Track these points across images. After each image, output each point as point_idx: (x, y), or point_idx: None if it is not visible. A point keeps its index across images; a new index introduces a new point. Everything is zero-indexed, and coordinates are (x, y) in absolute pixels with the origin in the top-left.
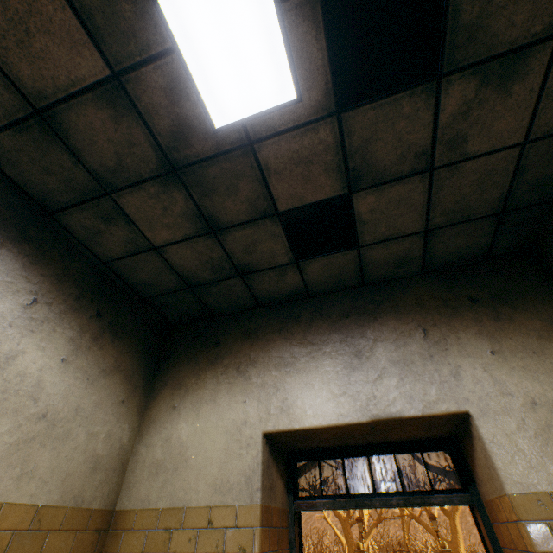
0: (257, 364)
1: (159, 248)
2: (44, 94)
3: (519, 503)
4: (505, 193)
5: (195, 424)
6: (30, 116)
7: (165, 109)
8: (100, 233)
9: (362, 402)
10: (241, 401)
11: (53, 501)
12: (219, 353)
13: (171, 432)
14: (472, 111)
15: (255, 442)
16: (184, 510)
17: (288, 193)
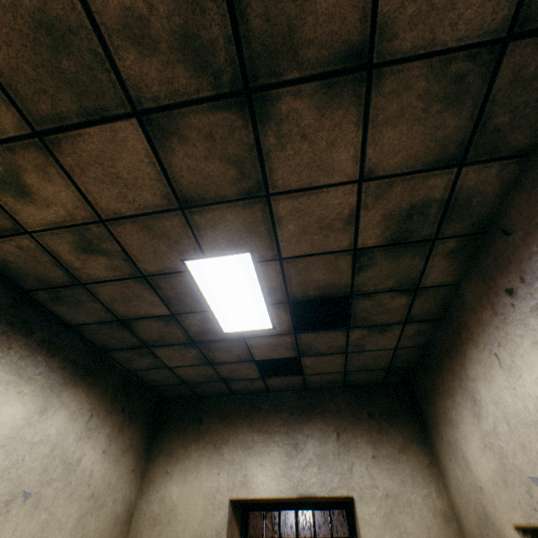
0: (229, 443)
1: (171, 367)
2: (128, 315)
3: None
4: (389, 362)
5: (183, 488)
6: (114, 320)
7: (197, 324)
8: (134, 359)
9: (294, 482)
10: (216, 473)
11: None
12: (201, 430)
13: (165, 492)
14: (366, 338)
15: (224, 506)
16: None
17: (262, 354)
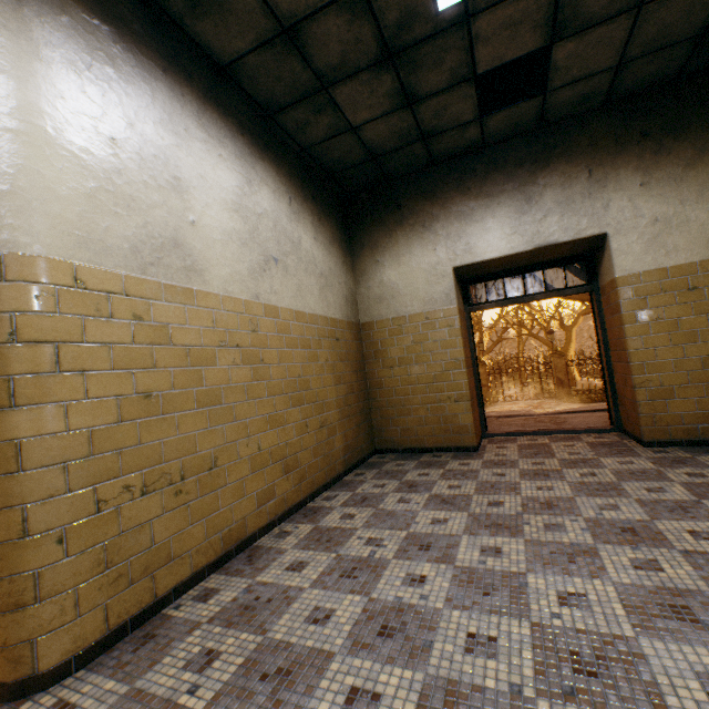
0: (440, 220)
1: (356, 128)
2: (294, 14)
3: (620, 280)
4: None
5: (399, 270)
6: (277, 35)
7: (397, 4)
8: (308, 125)
9: (528, 237)
10: (432, 250)
11: (340, 317)
12: (403, 216)
13: (381, 278)
14: None
15: (448, 275)
16: (407, 316)
17: (490, 56)
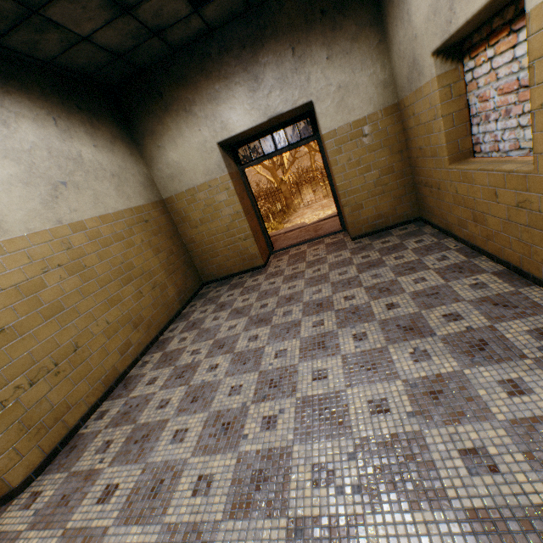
0: (197, 104)
1: (88, 38)
2: None
3: (325, 136)
4: None
5: (178, 152)
6: None
7: None
8: (38, 43)
9: (263, 111)
10: (198, 131)
11: (143, 203)
12: (166, 103)
13: (167, 160)
14: None
15: (215, 150)
16: (196, 187)
17: None
